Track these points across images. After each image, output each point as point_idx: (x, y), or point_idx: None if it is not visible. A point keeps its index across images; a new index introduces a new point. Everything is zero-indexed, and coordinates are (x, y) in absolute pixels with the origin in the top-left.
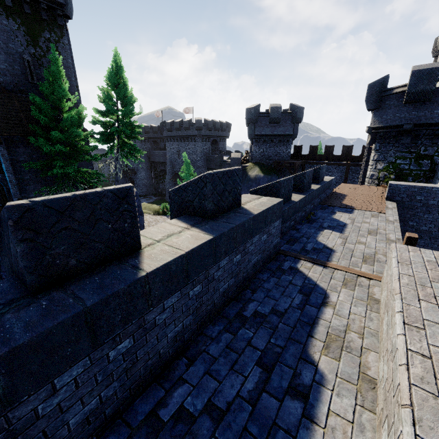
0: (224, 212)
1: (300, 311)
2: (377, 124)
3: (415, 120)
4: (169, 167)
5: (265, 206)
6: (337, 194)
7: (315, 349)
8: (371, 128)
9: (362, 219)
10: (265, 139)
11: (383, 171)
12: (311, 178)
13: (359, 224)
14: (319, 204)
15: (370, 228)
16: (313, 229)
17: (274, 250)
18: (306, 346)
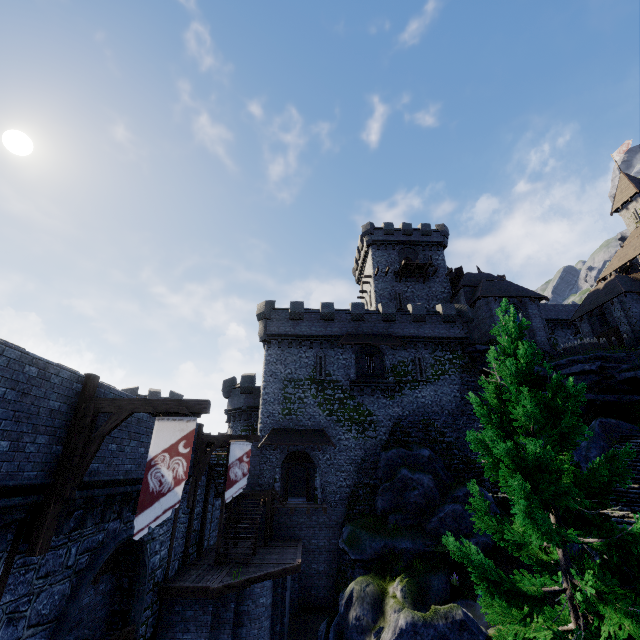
0: None
1: None
2: (230, 407)
3: (248, 404)
4: None
5: None
6: None
7: None
8: (227, 410)
9: None
10: None
11: None
12: None
13: None
14: None
15: None
16: None
17: None
18: None
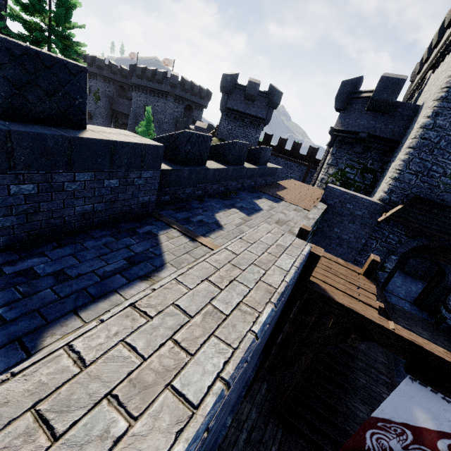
0: (35, 122)
1: (100, 279)
2: (339, 126)
3: (371, 130)
4: (132, 121)
5: (118, 139)
6: (278, 185)
7: (63, 330)
8: (333, 130)
9: (282, 210)
10: (236, 116)
11: (332, 176)
12: (246, 153)
13: (274, 213)
14: (253, 187)
15: (282, 219)
16: (221, 205)
17: (141, 209)
18: (51, 325)
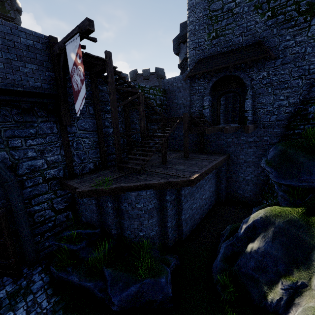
0: None
1: None
2: (180, 61)
3: None
4: None
5: None
6: None
7: None
8: (179, 65)
9: None
10: None
11: None
12: None
13: None
14: None
15: None
16: None
17: None
18: None
